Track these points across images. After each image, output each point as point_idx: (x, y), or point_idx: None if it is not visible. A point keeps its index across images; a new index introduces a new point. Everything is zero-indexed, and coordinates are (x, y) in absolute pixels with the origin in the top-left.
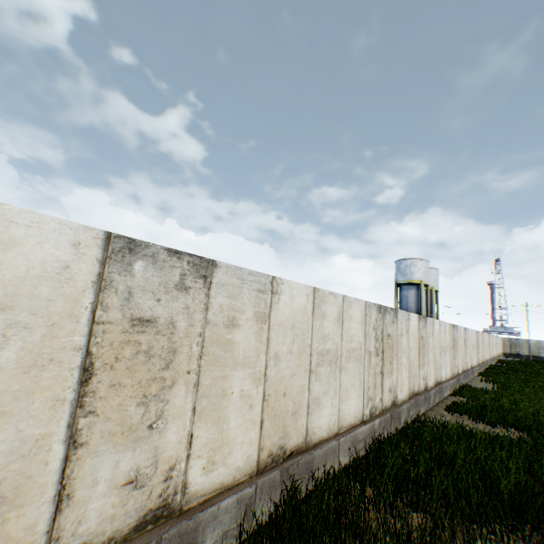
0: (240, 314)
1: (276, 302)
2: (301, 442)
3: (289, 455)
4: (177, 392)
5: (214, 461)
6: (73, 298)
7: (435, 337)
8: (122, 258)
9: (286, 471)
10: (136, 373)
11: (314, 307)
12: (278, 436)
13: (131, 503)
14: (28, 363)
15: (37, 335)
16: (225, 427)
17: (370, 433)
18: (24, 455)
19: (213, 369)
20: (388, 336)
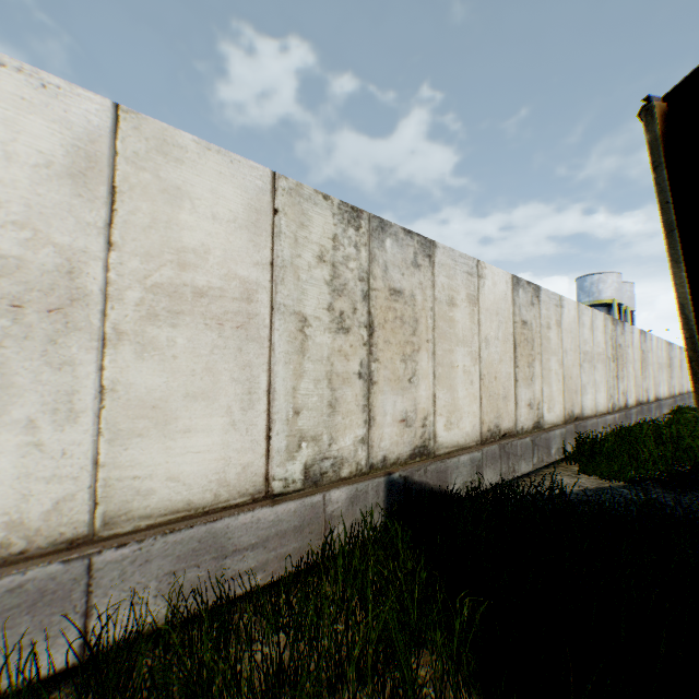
0: (550, 321)
1: (562, 313)
2: (579, 413)
3: (575, 419)
4: (536, 364)
5: (549, 407)
6: (508, 310)
7: (652, 352)
8: (516, 288)
9: (575, 428)
10: (525, 350)
11: (577, 318)
12: (569, 404)
13: (530, 416)
14: (503, 339)
15: (503, 327)
16: (551, 390)
17: (612, 423)
18: (507, 380)
19: (544, 354)
20: (618, 346)
